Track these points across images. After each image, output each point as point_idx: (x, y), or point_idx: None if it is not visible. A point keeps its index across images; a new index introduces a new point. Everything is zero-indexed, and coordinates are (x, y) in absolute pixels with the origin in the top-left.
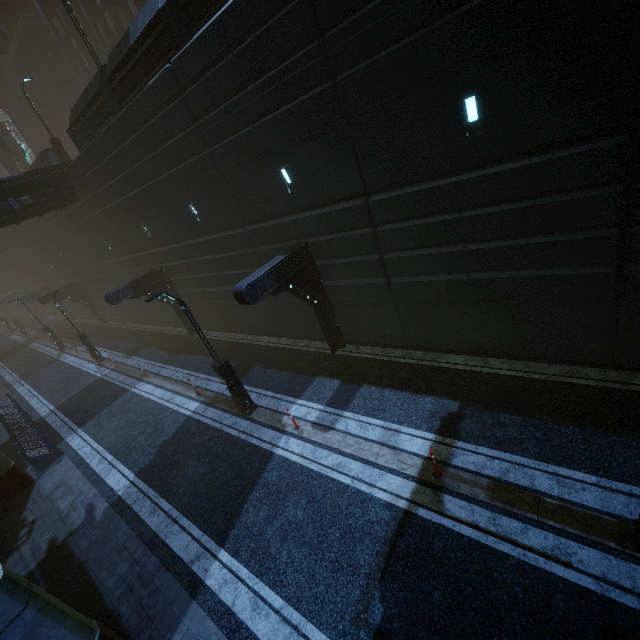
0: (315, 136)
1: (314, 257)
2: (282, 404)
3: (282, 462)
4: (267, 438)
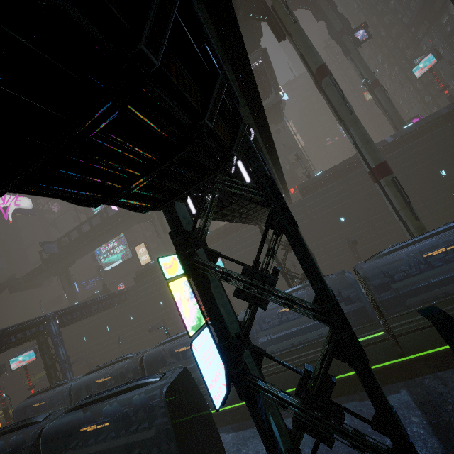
0: None
1: None
2: None
3: None
4: None
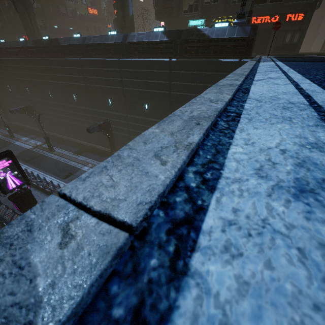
0: (32, 86)
1: (35, 108)
2: (21, 137)
3: (14, 144)
4: (14, 141)
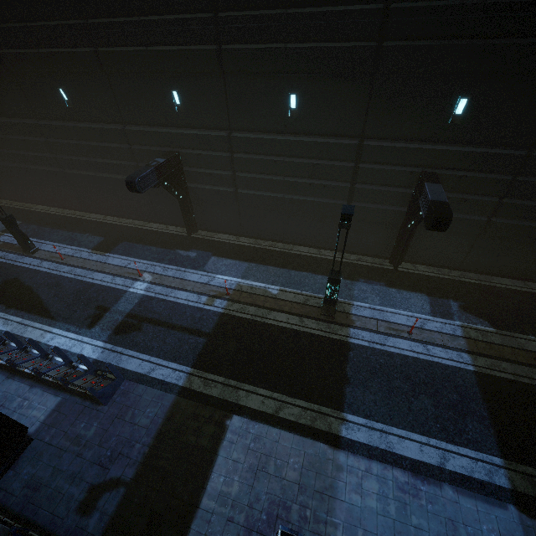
0: None
1: None
2: None
3: None
4: None
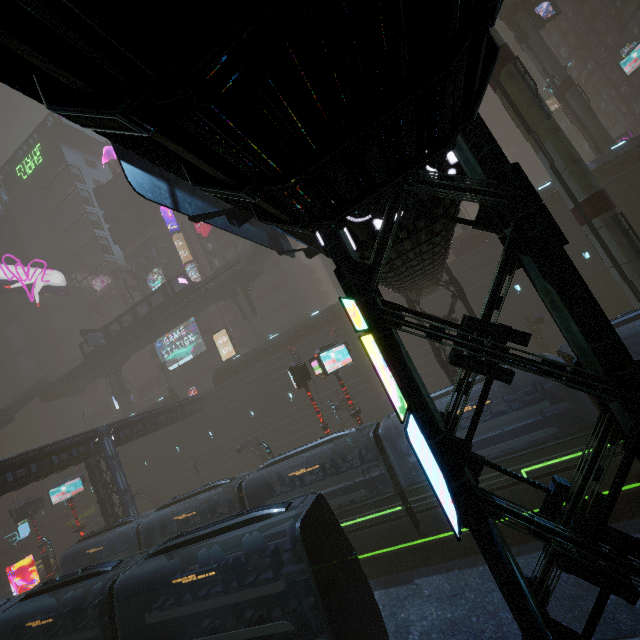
0: None
1: None
2: None
3: None
4: None
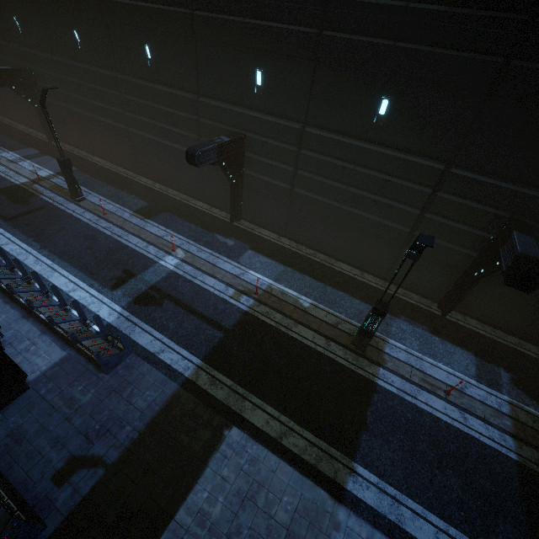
0: (28, 9)
1: (37, 79)
2: (0, 151)
3: None
4: None
